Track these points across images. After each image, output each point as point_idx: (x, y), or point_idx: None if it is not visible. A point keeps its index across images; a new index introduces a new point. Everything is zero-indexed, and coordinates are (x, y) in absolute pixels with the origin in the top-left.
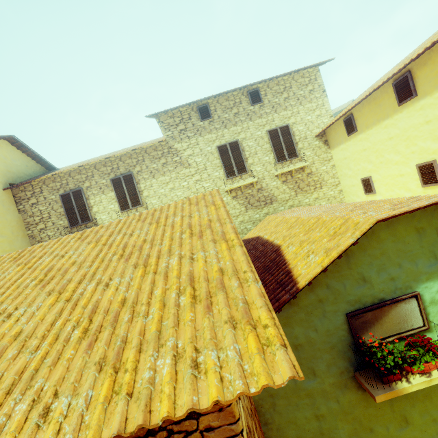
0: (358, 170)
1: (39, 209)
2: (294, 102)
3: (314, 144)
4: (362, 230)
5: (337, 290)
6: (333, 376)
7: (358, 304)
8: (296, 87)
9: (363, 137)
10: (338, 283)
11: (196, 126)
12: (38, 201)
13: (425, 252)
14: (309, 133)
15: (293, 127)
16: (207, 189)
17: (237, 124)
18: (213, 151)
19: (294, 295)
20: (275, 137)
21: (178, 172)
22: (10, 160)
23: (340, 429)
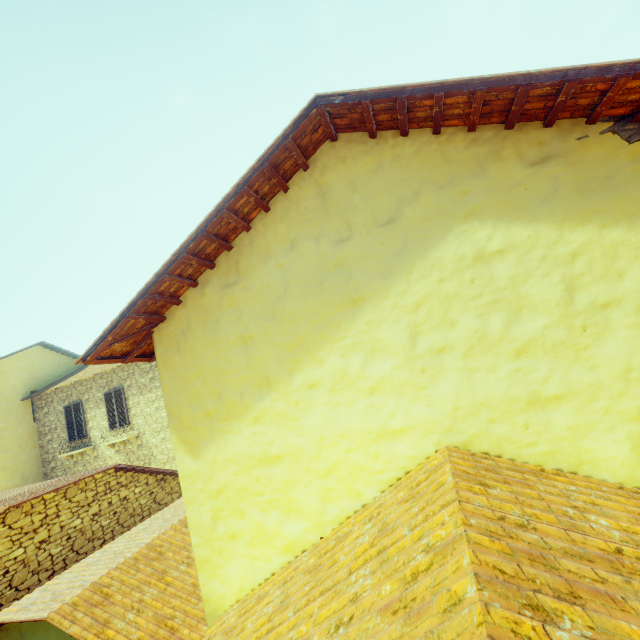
0: None
1: (49, 419)
2: None
3: None
4: None
5: None
6: None
7: None
8: None
9: None
10: None
11: None
12: (50, 411)
13: None
14: None
15: None
16: None
17: None
18: None
19: None
20: None
21: None
22: (39, 365)
23: None
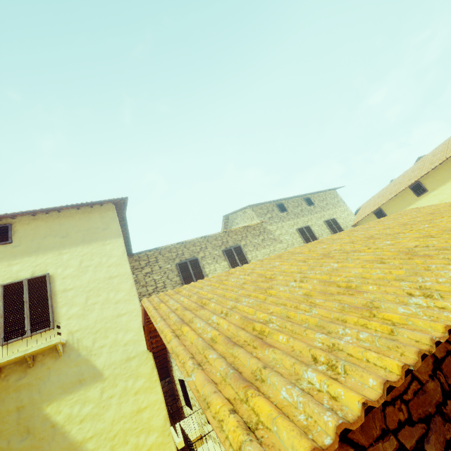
0: None
1: (153, 278)
2: (331, 206)
3: None
4: None
5: None
6: None
7: None
8: (329, 198)
9: None
10: None
11: (278, 215)
12: (153, 270)
13: None
14: (347, 224)
15: (337, 220)
16: None
17: (304, 216)
18: (295, 232)
19: None
20: (330, 225)
21: (275, 246)
22: None
23: None
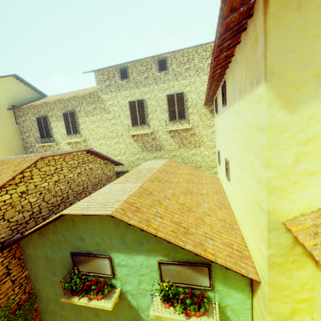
0: (218, 143)
1: (26, 124)
2: (193, 73)
3: (202, 111)
4: (56, 216)
5: (68, 238)
6: (63, 278)
7: (78, 249)
8: (198, 59)
9: (218, 119)
10: (68, 235)
11: (117, 83)
12: (26, 119)
13: (118, 236)
14: (200, 102)
15: (187, 94)
16: (118, 131)
17: (145, 86)
18: (126, 104)
19: (24, 237)
20: (171, 100)
21: (102, 116)
22: (15, 90)
23: (66, 303)
